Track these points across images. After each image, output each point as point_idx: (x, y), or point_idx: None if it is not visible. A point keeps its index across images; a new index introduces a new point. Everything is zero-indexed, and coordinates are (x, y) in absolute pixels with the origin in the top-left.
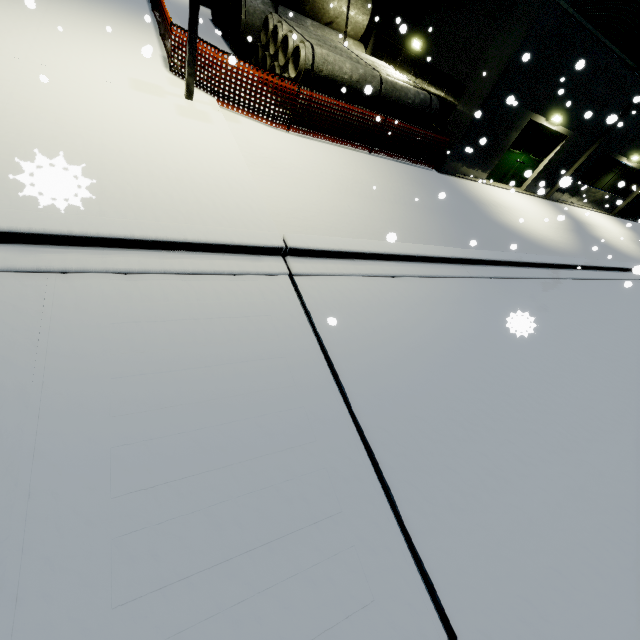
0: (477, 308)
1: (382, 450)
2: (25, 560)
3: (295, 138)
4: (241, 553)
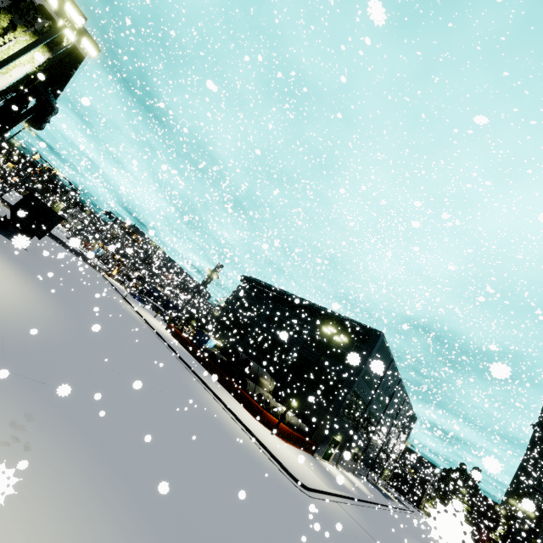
0: (363, 515)
1: None
2: None
3: (289, 446)
4: None
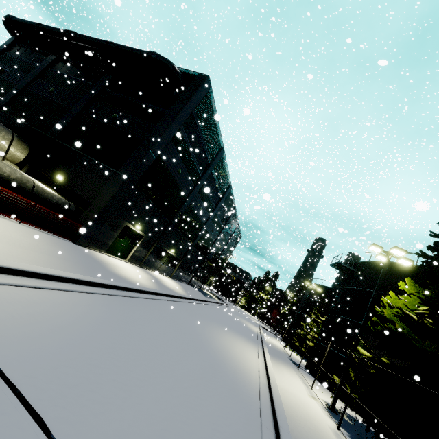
0: (105, 308)
1: (30, 389)
2: None
3: None
4: None
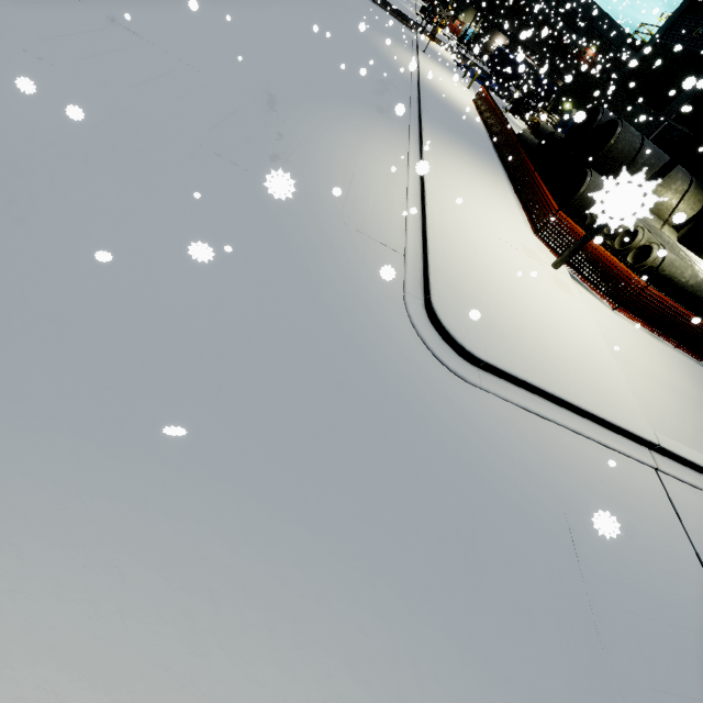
0: None
1: None
2: (601, 626)
3: (619, 318)
4: (700, 698)
